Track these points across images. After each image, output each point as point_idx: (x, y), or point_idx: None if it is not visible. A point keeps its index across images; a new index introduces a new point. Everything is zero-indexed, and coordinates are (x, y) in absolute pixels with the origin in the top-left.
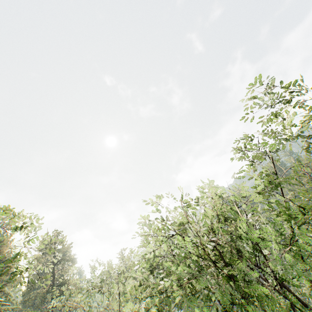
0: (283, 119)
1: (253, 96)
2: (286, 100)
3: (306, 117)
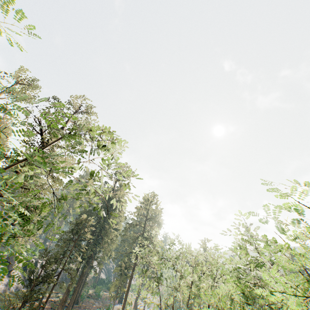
0: None
1: None
2: None
3: None
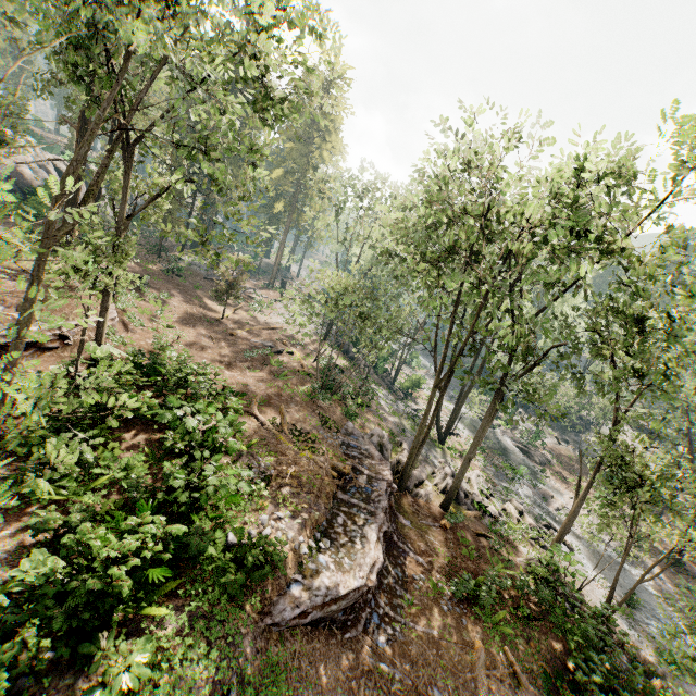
0: None
1: None
2: None
3: None
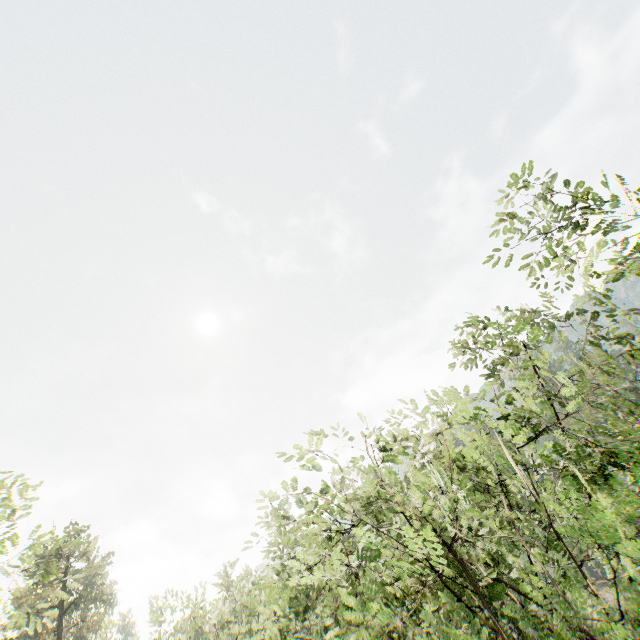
0: (572, 262)
1: (509, 217)
2: (575, 223)
3: (616, 259)
